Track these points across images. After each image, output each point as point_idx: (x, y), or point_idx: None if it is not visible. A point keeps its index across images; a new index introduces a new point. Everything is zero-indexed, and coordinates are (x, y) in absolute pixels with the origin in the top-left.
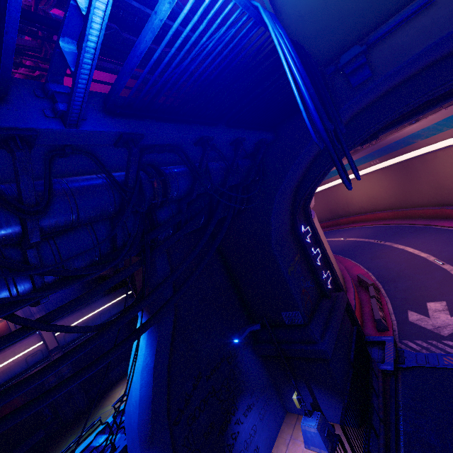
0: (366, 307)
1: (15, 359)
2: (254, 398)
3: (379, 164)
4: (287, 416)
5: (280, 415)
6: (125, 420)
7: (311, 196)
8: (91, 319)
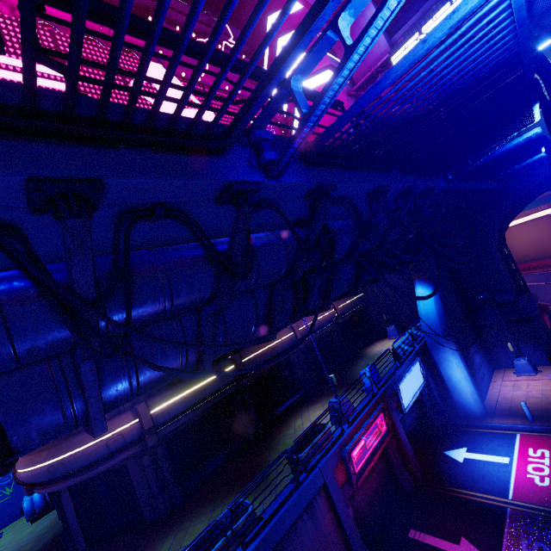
0: (547, 321)
1: (327, 314)
2: (477, 349)
3: (547, 210)
4: (496, 370)
5: (491, 368)
6: (426, 328)
7: (507, 226)
8: (349, 304)
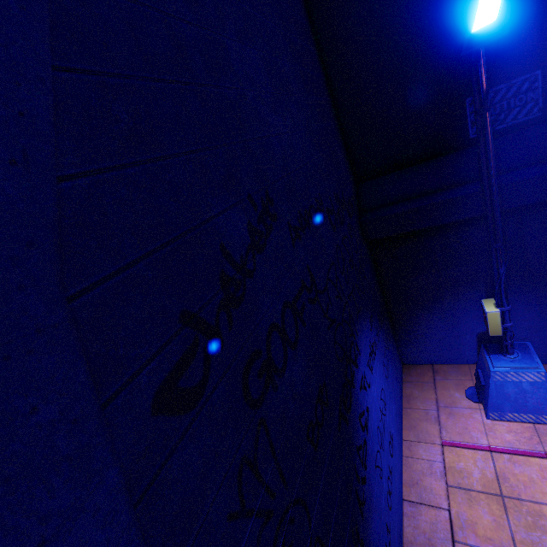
0: None
1: None
2: (374, 332)
3: None
4: (408, 371)
5: (399, 369)
6: None
7: None
8: None
